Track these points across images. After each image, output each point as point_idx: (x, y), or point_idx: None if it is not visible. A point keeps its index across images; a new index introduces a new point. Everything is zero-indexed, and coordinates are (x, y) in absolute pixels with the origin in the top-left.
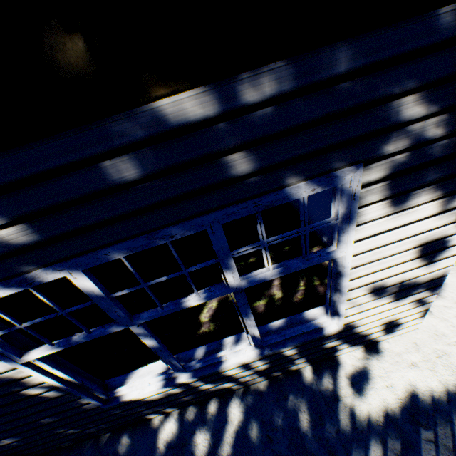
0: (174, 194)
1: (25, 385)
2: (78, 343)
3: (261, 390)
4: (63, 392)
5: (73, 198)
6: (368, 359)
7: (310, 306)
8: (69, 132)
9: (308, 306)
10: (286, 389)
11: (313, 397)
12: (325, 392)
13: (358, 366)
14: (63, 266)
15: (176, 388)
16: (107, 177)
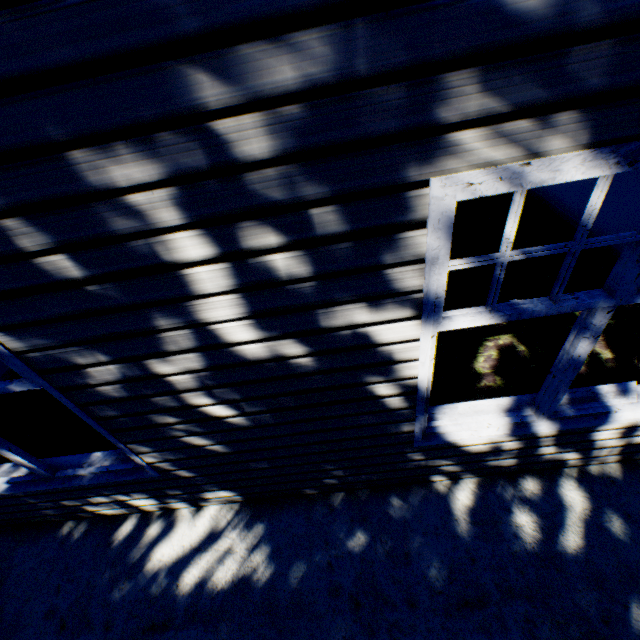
0: None
1: (386, 375)
2: (529, 315)
3: (609, 474)
4: (405, 404)
5: None
6: None
7: None
8: None
9: None
10: None
11: None
12: None
13: None
14: None
15: (514, 441)
16: None
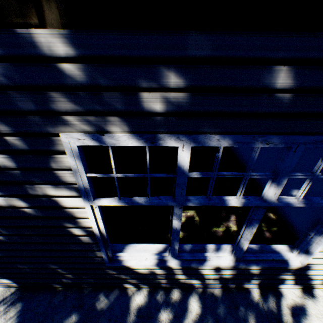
0: (296, 110)
1: (76, 224)
2: (137, 204)
3: (216, 294)
4: (92, 241)
5: (236, 86)
6: (306, 299)
7: (257, 244)
8: (279, 34)
9: (256, 243)
10: (236, 300)
11: (259, 314)
12: (269, 314)
13: (297, 302)
14: (185, 137)
15: (161, 269)
16: (270, 79)
